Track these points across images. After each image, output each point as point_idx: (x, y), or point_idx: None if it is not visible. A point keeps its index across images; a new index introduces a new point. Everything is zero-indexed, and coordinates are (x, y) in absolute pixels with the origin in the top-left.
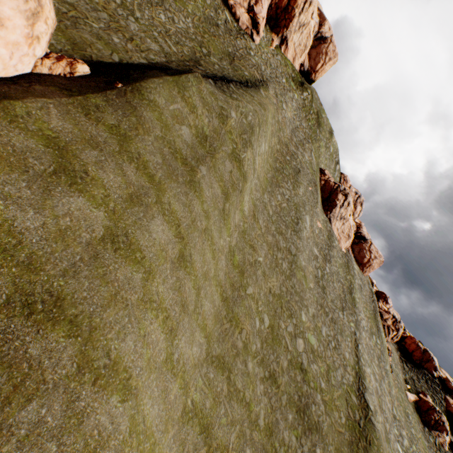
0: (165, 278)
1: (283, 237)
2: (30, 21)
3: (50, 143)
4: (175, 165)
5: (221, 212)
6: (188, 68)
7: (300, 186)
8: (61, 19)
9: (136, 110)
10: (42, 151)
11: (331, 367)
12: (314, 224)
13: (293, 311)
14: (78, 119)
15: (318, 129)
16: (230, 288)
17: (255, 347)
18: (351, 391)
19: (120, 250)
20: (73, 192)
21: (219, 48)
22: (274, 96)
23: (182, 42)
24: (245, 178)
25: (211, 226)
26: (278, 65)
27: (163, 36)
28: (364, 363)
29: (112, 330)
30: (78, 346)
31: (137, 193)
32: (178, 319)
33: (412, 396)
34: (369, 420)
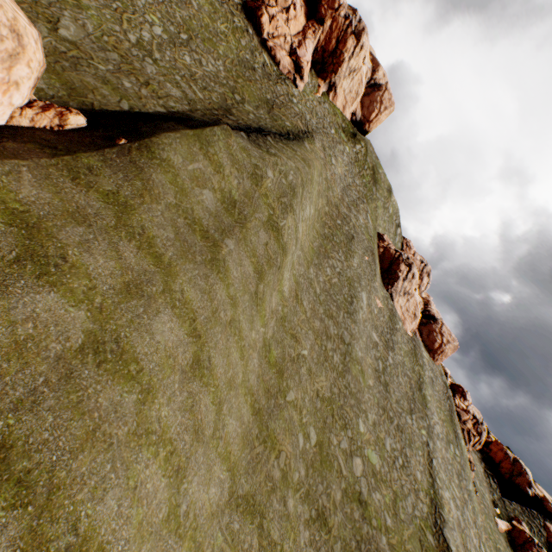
0: (171, 395)
1: (334, 321)
2: (6, 64)
3: (15, 219)
4: (192, 239)
5: (253, 296)
6: (216, 117)
7: (354, 256)
8: (58, 59)
9: (142, 171)
10: (1, 232)
11: (399, 495)
12: (372, 301)
13: (348, 419)
14: (62, 185)
15: (374, 187)
16: (264, 395)
17: (297, 475)
18: (426, 526)
19: (106, 363)
20: (41, 287)
21: (256, 94)
22: (322, 149)
23: (210, 88)
24: (284, 250)
25: (240, 315)
26: (326, 114)
27: (188, 80)
28: (441, 485)
29: (85, 486)
30: (27, 520)
31: (137, 281)
32: (188, 452)
33: (503, 523)
34: None
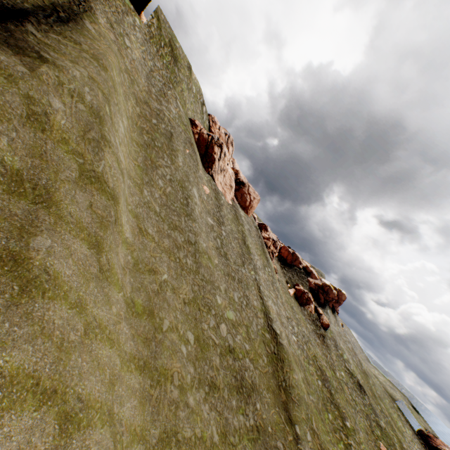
0: None
1: (179, 230)
2: None
3: None
4: None
5: (99, 276)
6: None
7: (178, 155)
8: None
9: None
10: None
11: (249, 325)
12: (202, 191)
13: (210, 303)
14: None
15: (175, 68)
16: (145, 346)
17: (189, 376)
18: (264, 331)
19: None
20: None
21: None
22: (109, 27)
23: None
24: (114, 198)
25: (93, 311)
26: None
27: None
28: (267, 299)
29: None
30: None
31: None
32: None
33: (292, 290)
34: (279, 343)
